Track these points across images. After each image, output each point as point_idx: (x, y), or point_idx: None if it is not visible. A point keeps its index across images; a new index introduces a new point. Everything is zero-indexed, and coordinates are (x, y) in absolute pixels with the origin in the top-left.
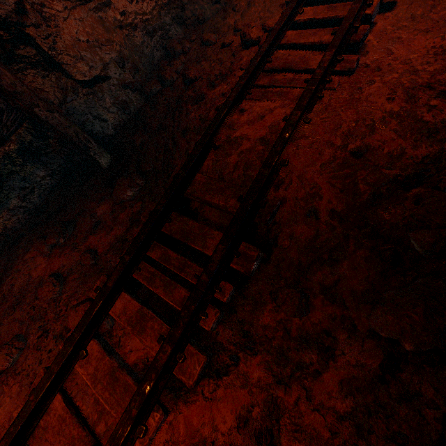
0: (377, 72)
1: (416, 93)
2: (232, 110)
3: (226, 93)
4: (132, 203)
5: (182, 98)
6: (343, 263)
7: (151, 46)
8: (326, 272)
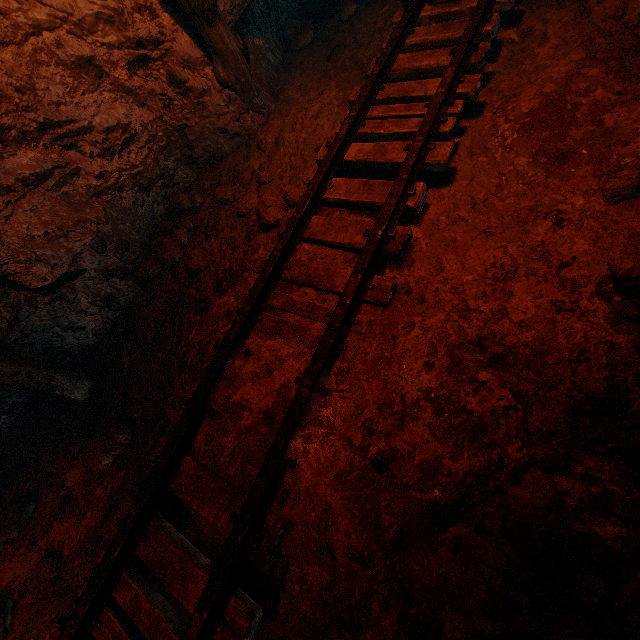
0: (420, 303)
1: (463, 353)
2: (236, 348)
3: (232, 313)
4: (114, 468)
5: (185, 296)
6: (367, 631)
7: (149, 202)
8: (348, 638)
